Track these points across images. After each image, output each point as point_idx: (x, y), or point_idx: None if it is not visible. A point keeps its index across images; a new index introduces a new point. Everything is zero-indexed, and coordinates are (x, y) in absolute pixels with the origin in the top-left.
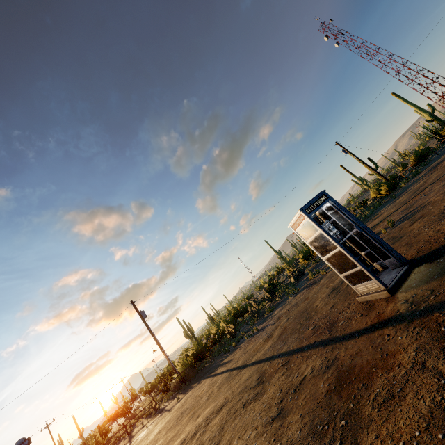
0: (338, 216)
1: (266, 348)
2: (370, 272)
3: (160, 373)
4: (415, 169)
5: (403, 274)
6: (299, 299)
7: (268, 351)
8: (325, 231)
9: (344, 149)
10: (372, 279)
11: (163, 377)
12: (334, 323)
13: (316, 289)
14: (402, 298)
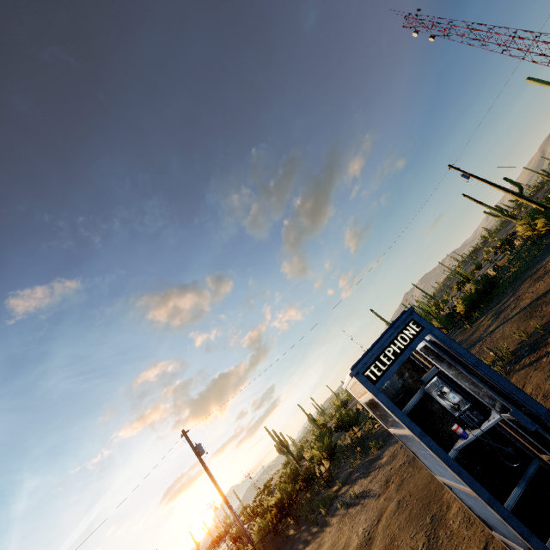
0: (459, 374)
1: None
2: None
3: (249, 508)
4: None
5: None
6: None
7: None
8: (422, 437)
9: (463, 172)
10: None
11: (253, 515)
12: None
13: None
14: None
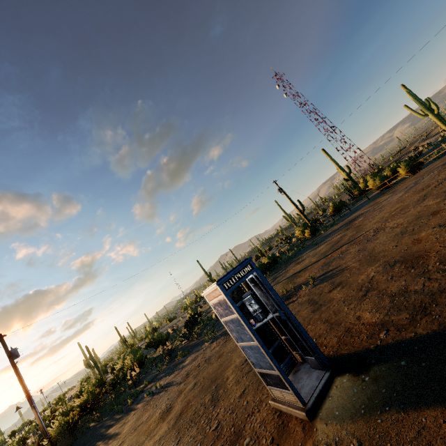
0: (262, 293)
1: (157, 437)
2: (288, 383)
3: None
4: (333, 219)
5: (325, 386)
6: (214, 351)
7: (157, 445)
8: (243, 317)
9: (280, 188)
10: (290, 390)
11: None
12: (239, 435)
13: (233, 344)
14: (323, 437)
